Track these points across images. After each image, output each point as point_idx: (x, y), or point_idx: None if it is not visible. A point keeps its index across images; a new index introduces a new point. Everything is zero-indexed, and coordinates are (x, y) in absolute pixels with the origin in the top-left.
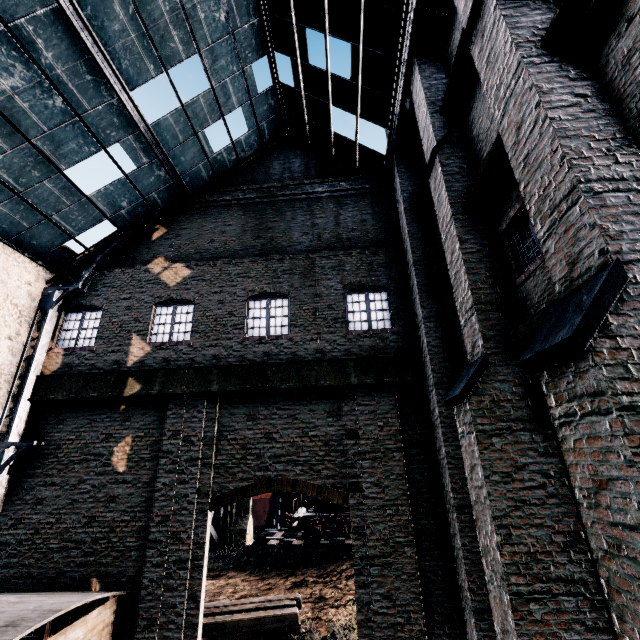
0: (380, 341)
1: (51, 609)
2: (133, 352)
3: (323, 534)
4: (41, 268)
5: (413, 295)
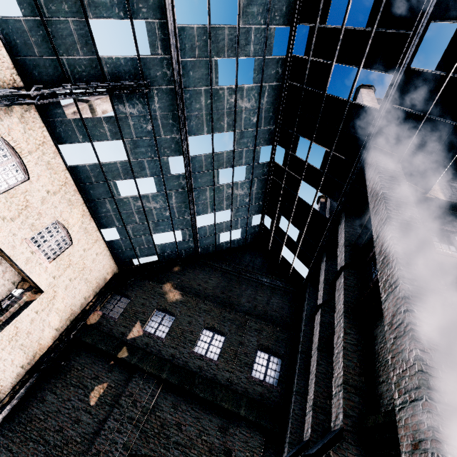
0: (267, 392)
1: None
2: (133, 331)
3: None
4: (116, 267)
5: (295, 371)
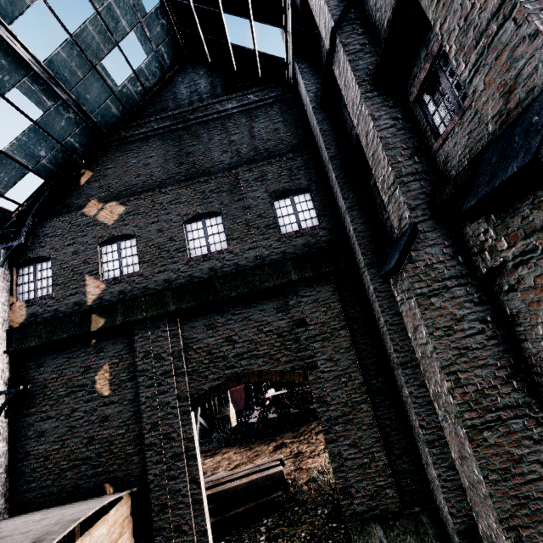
0: (311, 238)
1: (71, 519)
2: (90, 291)
3: (291, 405)
4: None
5: (334, 190)
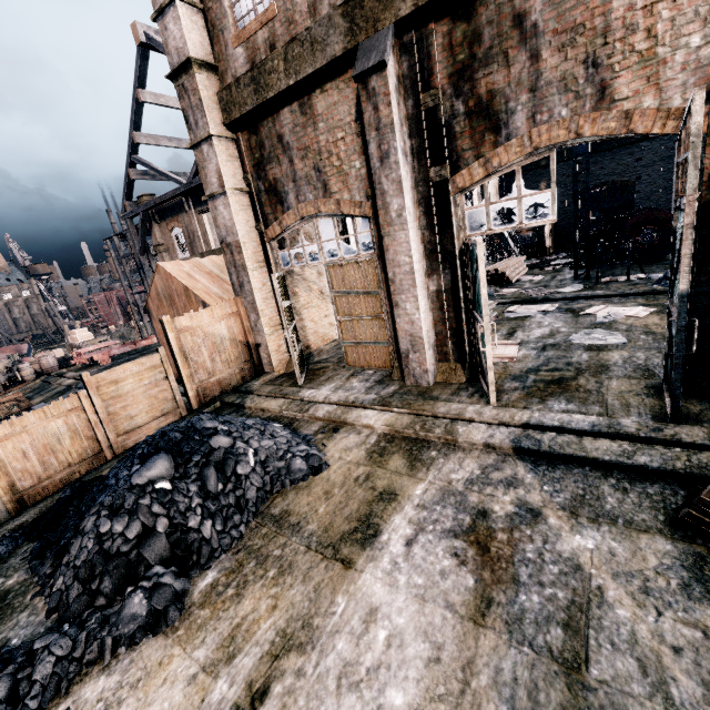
0: None
1: None
2: None
3: None
4: None
5: None
